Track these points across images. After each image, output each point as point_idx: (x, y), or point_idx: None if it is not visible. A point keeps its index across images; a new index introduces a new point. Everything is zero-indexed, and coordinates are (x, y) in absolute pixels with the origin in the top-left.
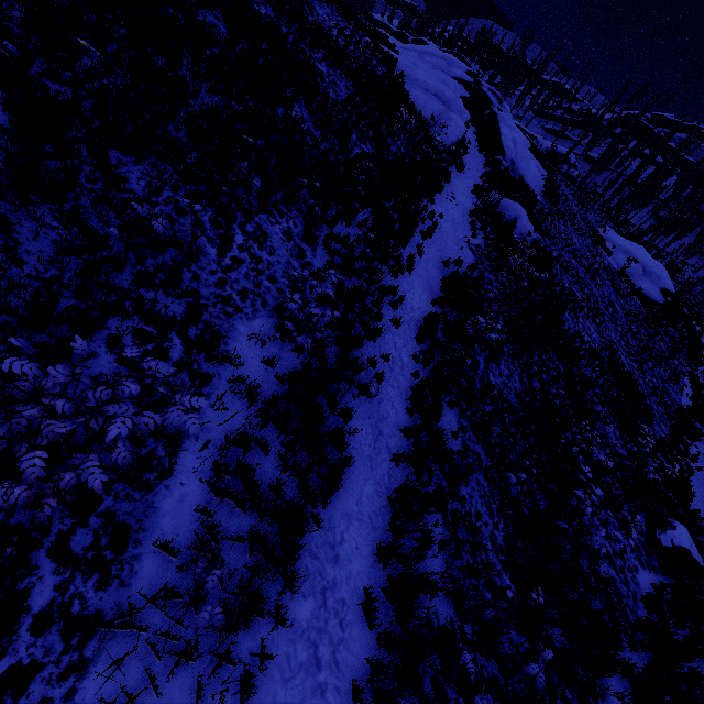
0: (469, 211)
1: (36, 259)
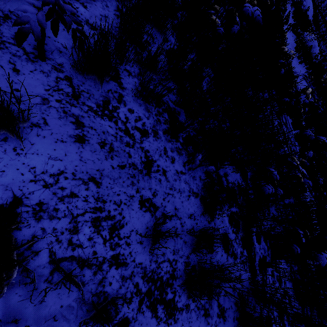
0: (294, 47)
1: (273, 208)
